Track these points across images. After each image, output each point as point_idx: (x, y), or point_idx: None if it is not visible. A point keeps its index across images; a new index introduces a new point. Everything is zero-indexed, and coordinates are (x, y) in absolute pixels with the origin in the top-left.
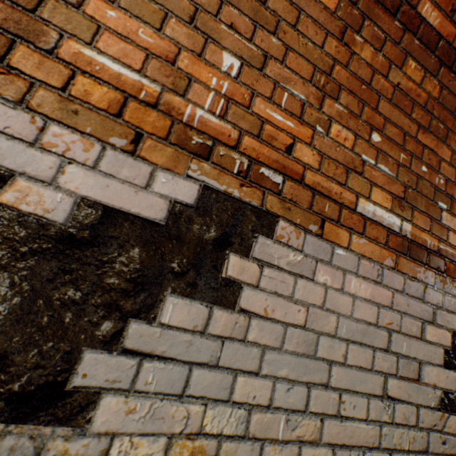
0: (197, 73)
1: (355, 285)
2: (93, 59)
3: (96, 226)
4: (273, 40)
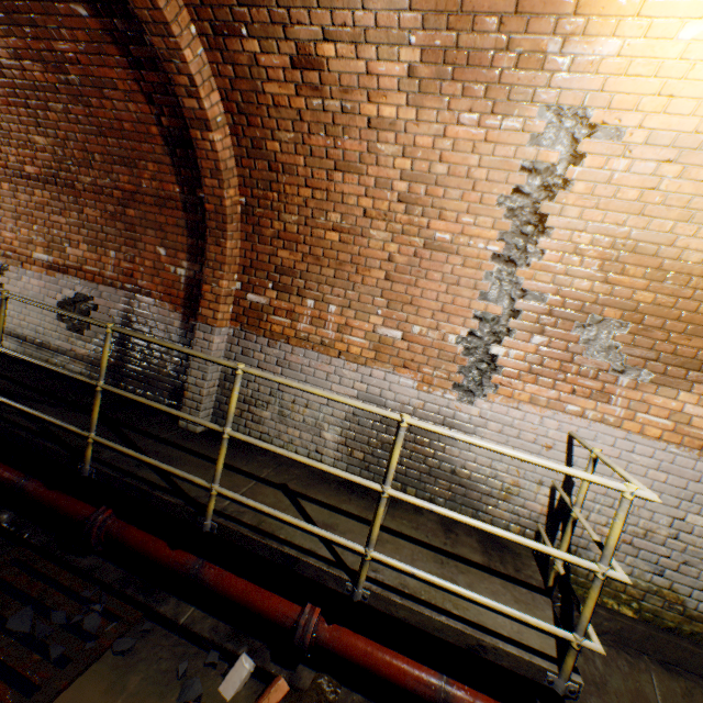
0: None
1: (34, 282)
2: None
3: None
4: (3, 211)
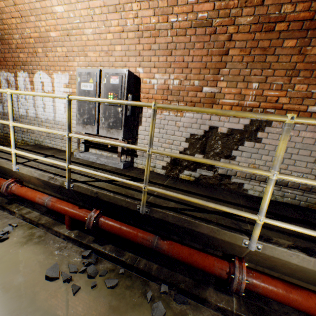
0: (246, 93)
1: (304, 134)
2: (224, 101)
3: (231, 132)
4: (268, 71)
